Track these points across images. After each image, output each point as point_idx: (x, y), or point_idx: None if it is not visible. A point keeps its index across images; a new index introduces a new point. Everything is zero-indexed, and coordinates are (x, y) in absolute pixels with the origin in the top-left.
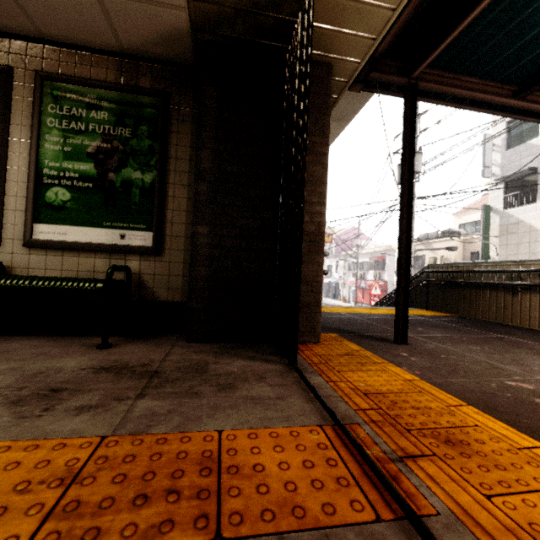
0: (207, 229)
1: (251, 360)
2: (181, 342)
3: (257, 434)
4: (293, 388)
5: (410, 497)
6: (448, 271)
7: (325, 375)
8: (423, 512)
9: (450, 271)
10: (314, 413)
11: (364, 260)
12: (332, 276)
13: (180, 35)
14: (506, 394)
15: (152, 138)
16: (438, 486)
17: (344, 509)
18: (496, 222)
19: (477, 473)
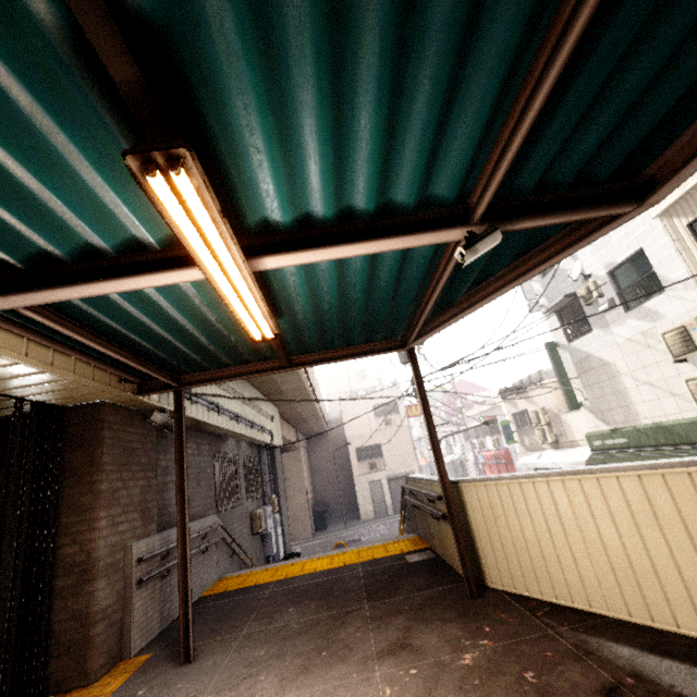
0: None
1: None
2: None
3: None
4: None
5: None
6: (407, 488)
7: None
8: None
9: (408, 488)
10: None
11: (475, 424)
12: (453, 451)
13: None
14: None
15: None
16: None
17: None
18: (568, 359)
19: None
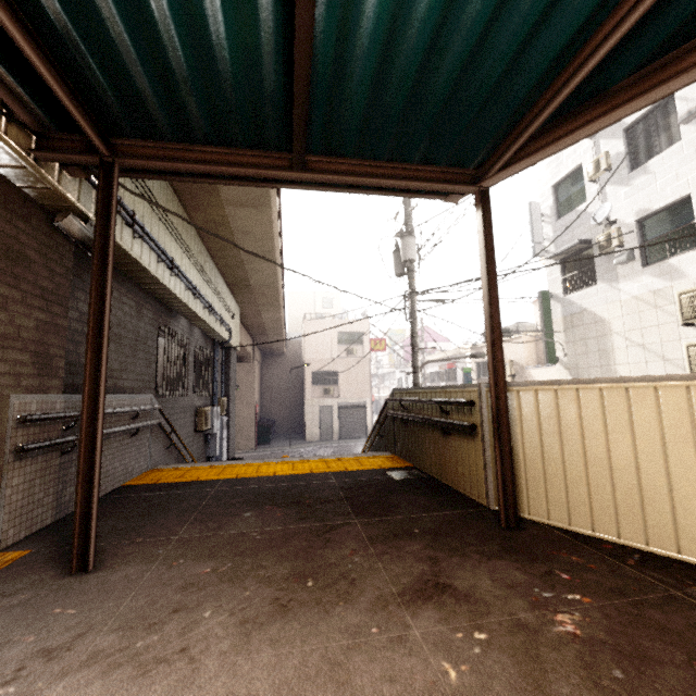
0: None
1: None
2: None
3: None
4: None
5: None
6: (399, 400)
7: None
8: None
9: (400, 400)
10: None
11: (433, 369)
12: None
13: None
14: None
15: None
16: None
17: None
18: (558, 312)
19: None
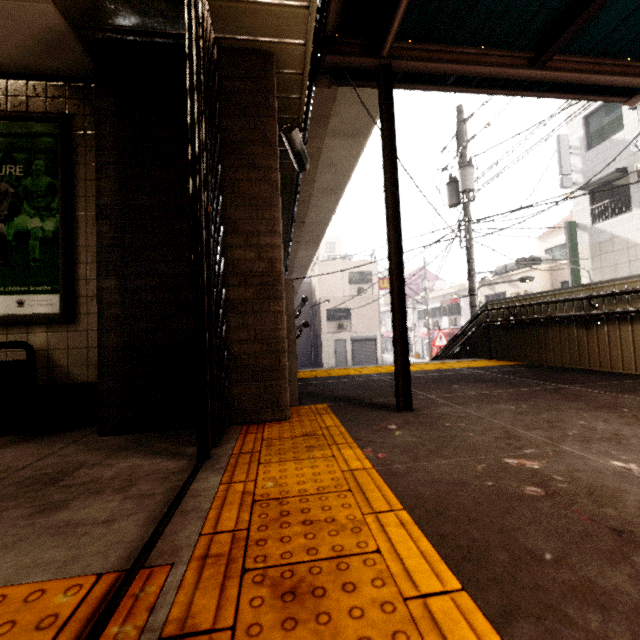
0: (114, 281)
1: (153, 456)
2: (91, 437)
3: None
4: (154, 500)
5: None
6: (508, 307)
7: (230, 473)
8: None
9: (510, 307)
10: (126, 547)
11: (435, 305)
12: None
13: (62, 38)
14: (487, 482)
15: (51, 174)
16: None
17: None
18: (585, 241)
19: None
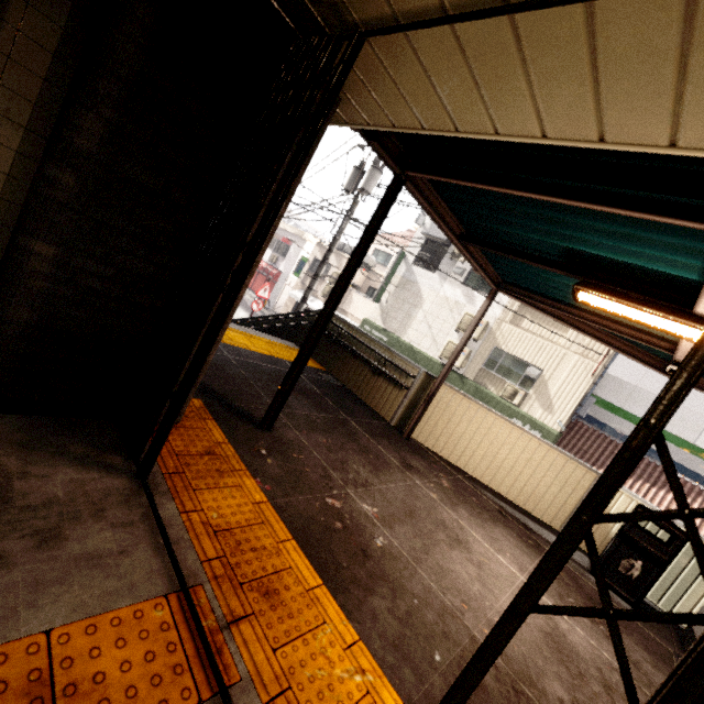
0: (54, 250)
1: (84, 467)
2: None
3: (97, 625)
4: (140, 529)
5: (226, 669)
6: (340, 327)
7: (179, 500)
8: (231, 682)
9: (341, 328)
10: (161, 575)
11: None
12: None
13: None
14: (322, 518)
15: None
16: (247, 650)
17: (176, 701)
18: (402, 272)
19: (276, 627)
